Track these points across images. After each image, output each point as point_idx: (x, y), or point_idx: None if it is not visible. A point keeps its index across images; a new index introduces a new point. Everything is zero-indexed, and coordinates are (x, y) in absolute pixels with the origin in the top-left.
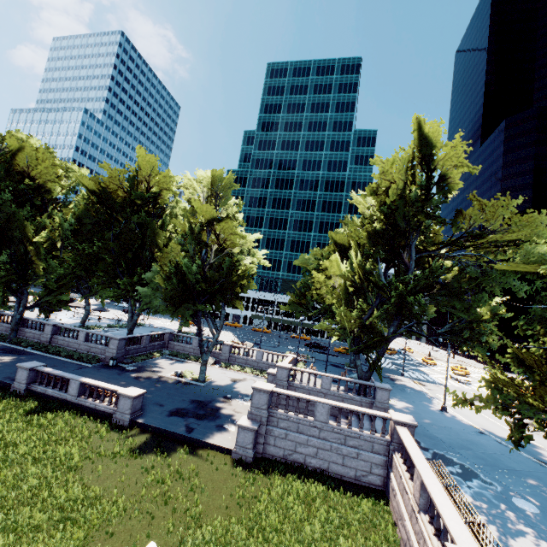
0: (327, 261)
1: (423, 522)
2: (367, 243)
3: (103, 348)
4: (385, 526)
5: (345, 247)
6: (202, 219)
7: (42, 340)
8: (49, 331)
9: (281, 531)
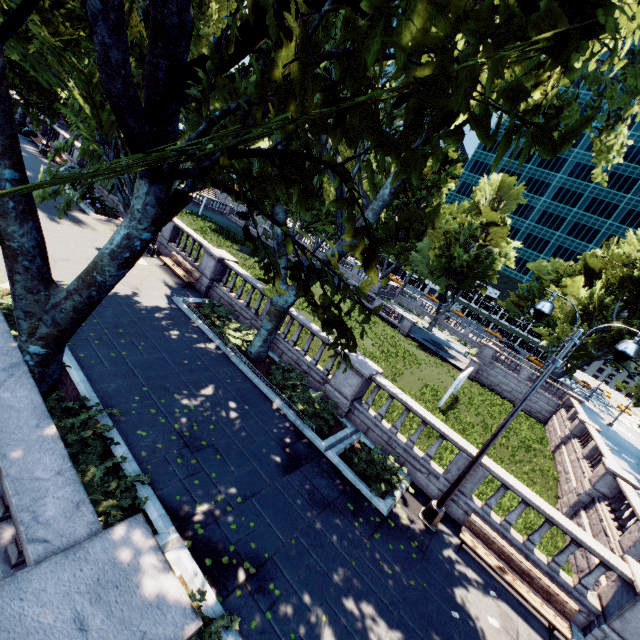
0: (569, 282)
1: (566, 422)
2: (617, 284)
3: None
4: (540, 427)
5: (594, 272)
6: (483, 221)
7: None
8: None
9: (491, 402)
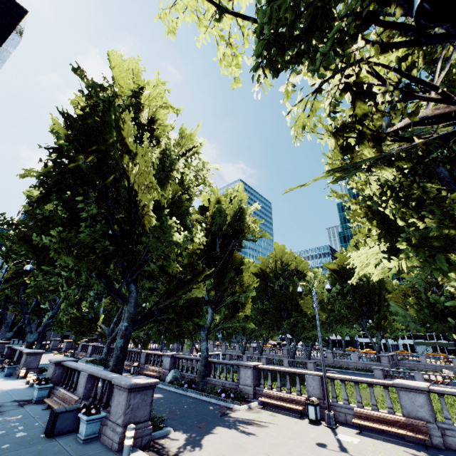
0: None
1: None
2: None
3: (376, 363)
4: None
5: None
6: None
7: (328, 363)
8: (330, 356)
9: None
